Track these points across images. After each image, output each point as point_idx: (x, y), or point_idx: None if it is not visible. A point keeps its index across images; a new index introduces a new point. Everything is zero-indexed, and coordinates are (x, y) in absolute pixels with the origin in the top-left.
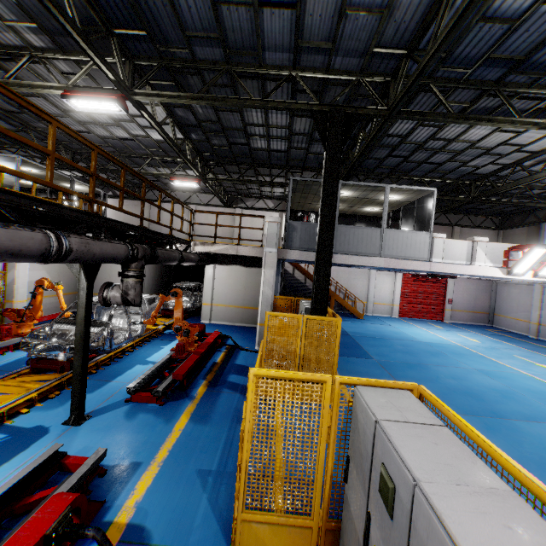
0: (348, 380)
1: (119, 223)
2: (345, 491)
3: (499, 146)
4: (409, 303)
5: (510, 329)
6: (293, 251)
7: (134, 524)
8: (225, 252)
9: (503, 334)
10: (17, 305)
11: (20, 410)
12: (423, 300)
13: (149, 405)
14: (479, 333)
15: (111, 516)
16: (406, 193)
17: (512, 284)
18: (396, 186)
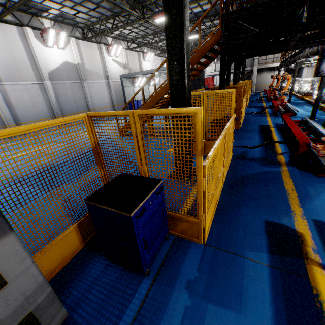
0: None
1: None
2: None
3: None
4: None
5: None
6: None
7: None
8: None
9: None
10: (254, 88)
11: None
12: None
13: None
14: None
15: None
16: None
17: None
18: None
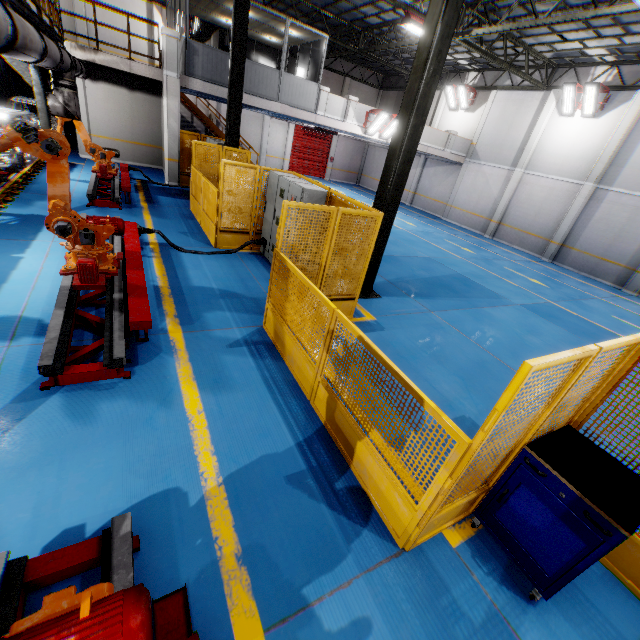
0: (267, 168)
1: (37, 18)
2: (264, 217)
3: (381, 2)
4: (298, 158)
5: (369, 188)
6: (196, 80)
7: (162, 243)
8: (115, 67)
9: (363, 191)
10: None
11: (0, 205)
12: (311, 157)
13: (111, 209)
14: (347, 188)
15: (146, 241)
16: (304, 33)
17: (378, 147)
18: (296, 23)
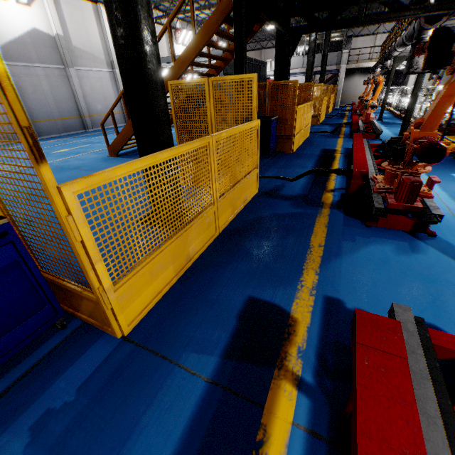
0: None
1: None
2: None
3: None
4: None
5: None
6: None
7: None
8: None
9: None
10: (339, 99)
11: None
12: None
13: None
14: None
15: None
16: None
17: None
18: None
